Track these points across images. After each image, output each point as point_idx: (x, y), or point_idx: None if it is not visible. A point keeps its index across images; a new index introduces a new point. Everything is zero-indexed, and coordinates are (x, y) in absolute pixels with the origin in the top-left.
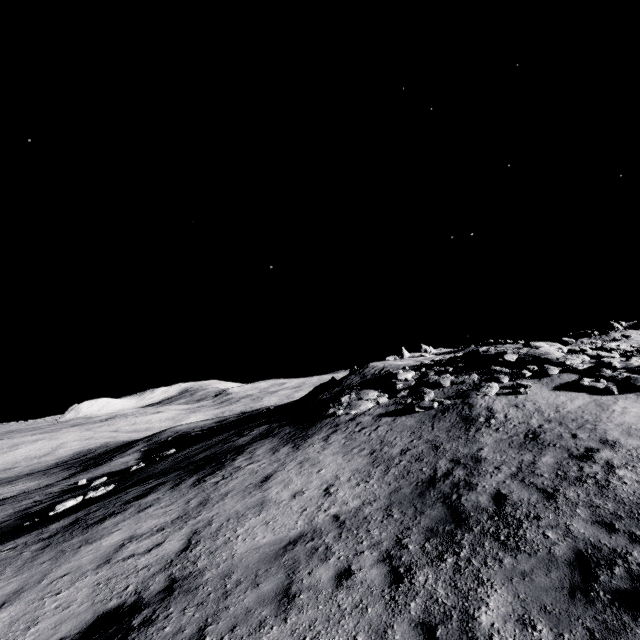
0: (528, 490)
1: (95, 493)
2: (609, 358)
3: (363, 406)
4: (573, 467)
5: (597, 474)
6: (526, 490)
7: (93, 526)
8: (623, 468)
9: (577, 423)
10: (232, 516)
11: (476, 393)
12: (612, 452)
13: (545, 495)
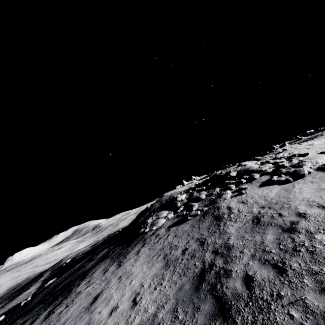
0: (266, 268)
1: None
2: (281, 162)
3: (159, 223)
4: (288, 239)
5: (304, 242)
6: (264, 268)
7: None
8: (318, 233)
9: (279, 205)
10: None
11: (220, 199)
12: (306, 221)
13: (278, 270)
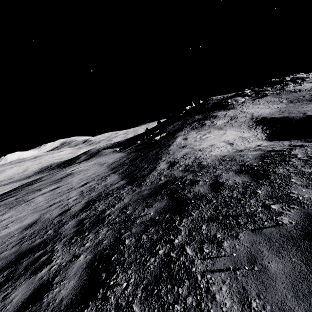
0: None
1: (163, 135)
2: None
3: (242, 100)
4: None
5: None
6: None
7: (204, 126)
8: None
9: None
10: (250, 114)
11: (286, 87)
12: None
13: None
